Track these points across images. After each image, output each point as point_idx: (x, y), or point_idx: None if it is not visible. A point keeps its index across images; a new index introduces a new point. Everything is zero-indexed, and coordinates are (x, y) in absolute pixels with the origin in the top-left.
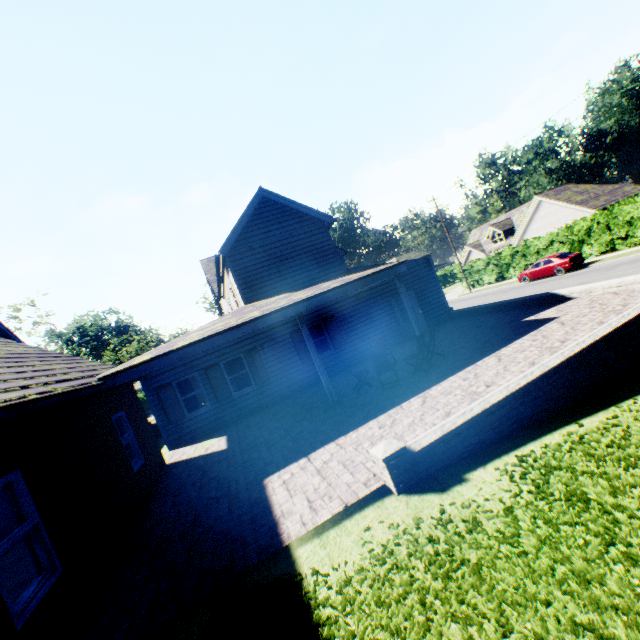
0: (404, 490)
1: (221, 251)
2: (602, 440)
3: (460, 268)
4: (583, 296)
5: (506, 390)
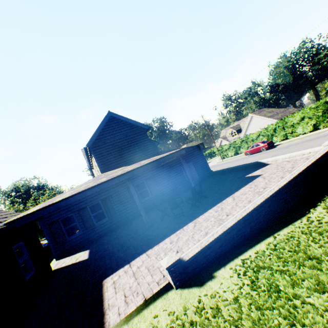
0: (180, 286)
1: (87, 145)
2: (286, 247)
3: (217, 149)
4: (273, 163)
5: (235, 219)
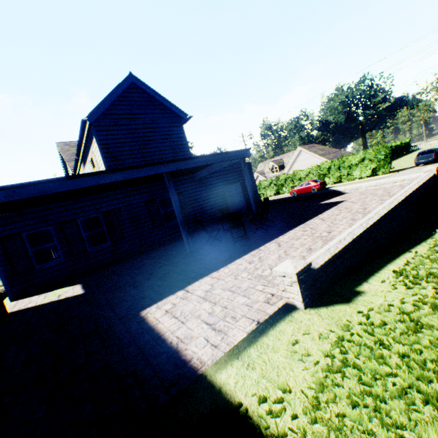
0: (309, 305)
1: (88, 117)
2: None
3: None
4: (353, 192)
5: (362, 227)
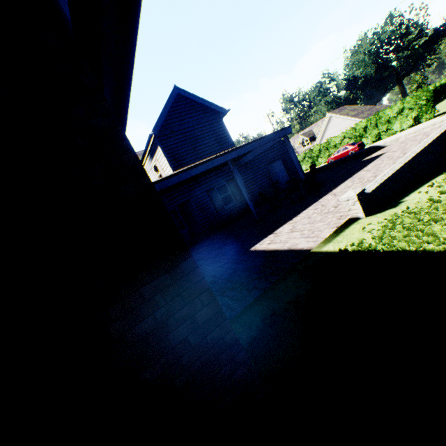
0: (367, 215)
1: (153, 131)
2: None
3: None
4: (393, 143)
5: (401, 163)
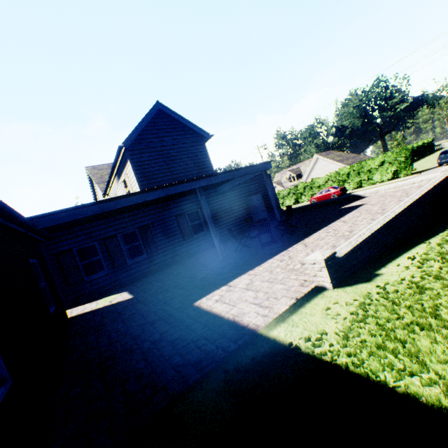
0: (336, 285)
1: (124, 143)
2: None
3: None
4: (373, 195)
5: (379, 223)
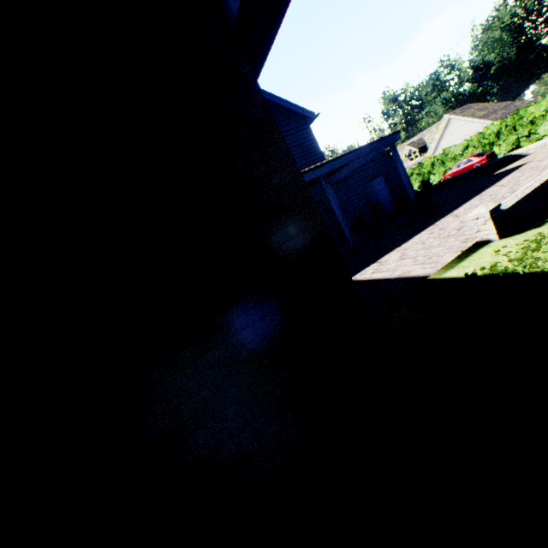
0: (502, 237)
1: None
2: None
3: None
4: (539, 150)
5: None
